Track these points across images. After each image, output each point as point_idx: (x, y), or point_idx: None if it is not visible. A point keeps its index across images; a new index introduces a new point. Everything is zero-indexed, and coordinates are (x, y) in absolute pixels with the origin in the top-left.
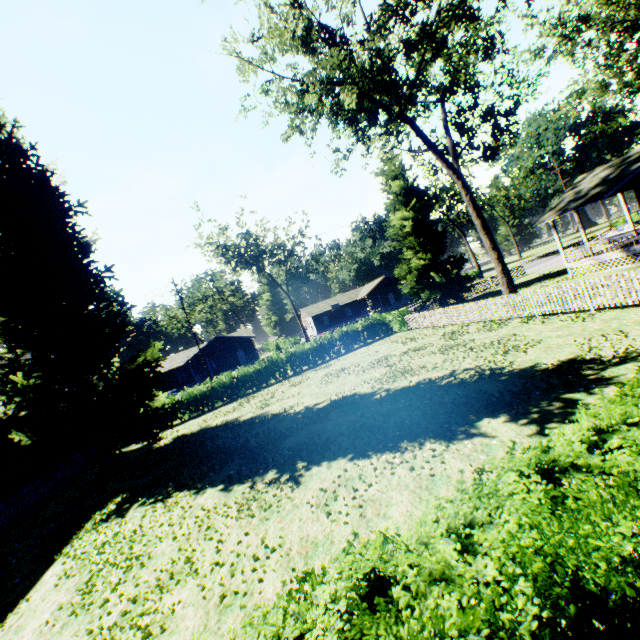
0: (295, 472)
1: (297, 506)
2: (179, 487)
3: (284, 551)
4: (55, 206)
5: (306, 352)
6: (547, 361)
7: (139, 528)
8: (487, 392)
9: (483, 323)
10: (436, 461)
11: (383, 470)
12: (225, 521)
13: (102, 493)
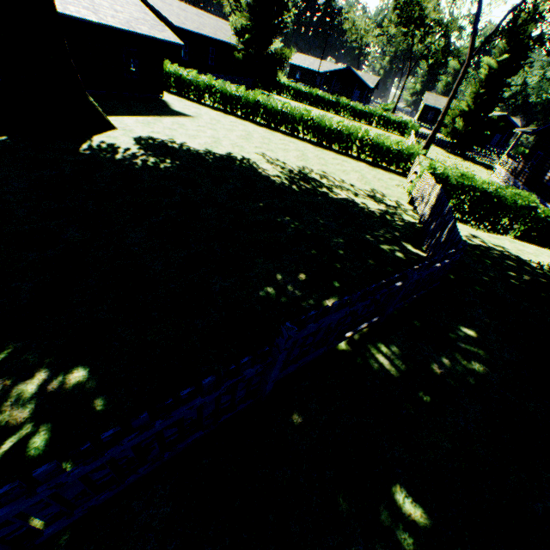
0: None
1: None
2: None
3: None
4: None
5: (356, 110)
6: None
7: None
8: None
9: None
10: None
11: None
12: None
13: None
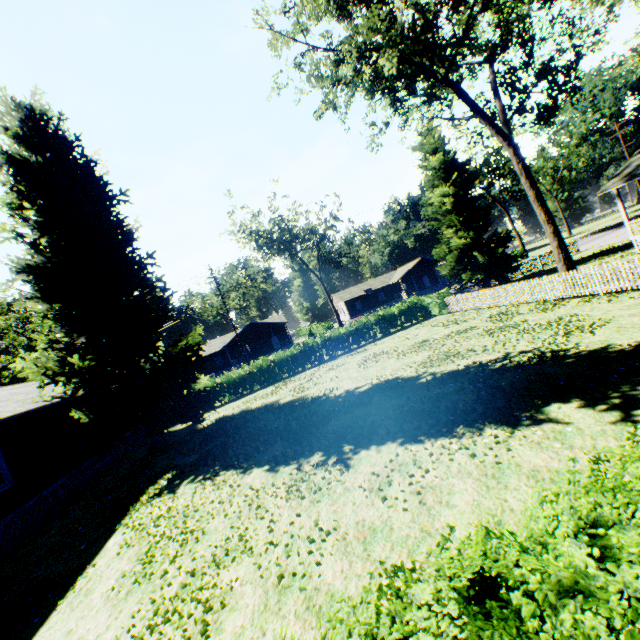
0: (342, 455)
1: (348, 490)
2: (226, 466)
3: (340, 535)
4: (100, 195)
5: (341, 336)
6: (622, 342)
7: (191, 504)
8: (551, 376)
9: (535, 304)
10: (500, 448)
11: (439, 456)
12: (275, 501)
13: (153, 469)
